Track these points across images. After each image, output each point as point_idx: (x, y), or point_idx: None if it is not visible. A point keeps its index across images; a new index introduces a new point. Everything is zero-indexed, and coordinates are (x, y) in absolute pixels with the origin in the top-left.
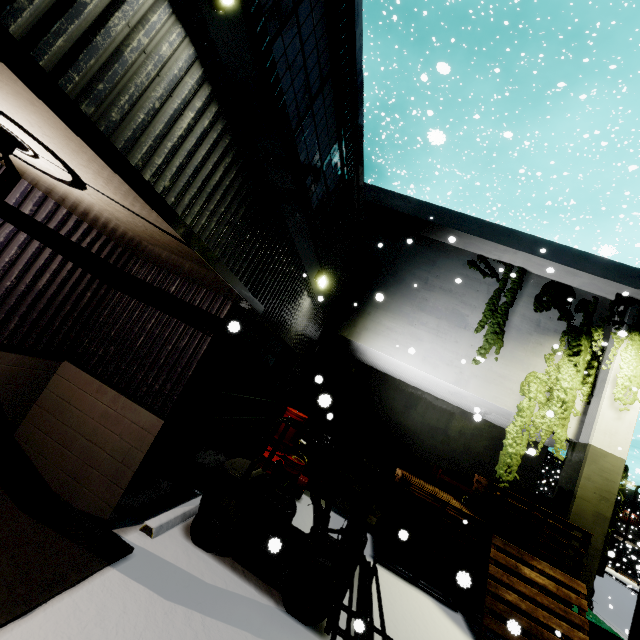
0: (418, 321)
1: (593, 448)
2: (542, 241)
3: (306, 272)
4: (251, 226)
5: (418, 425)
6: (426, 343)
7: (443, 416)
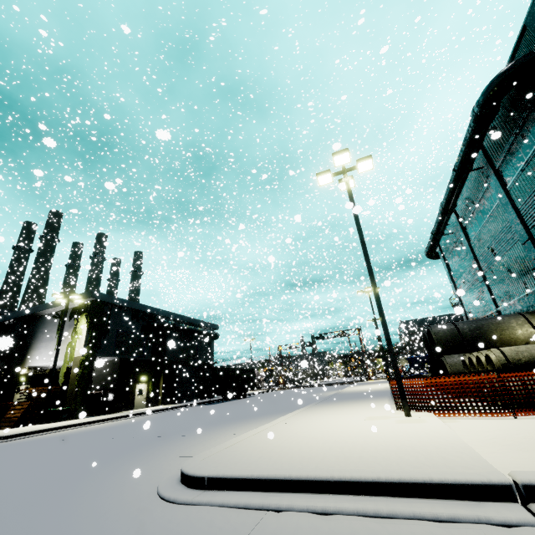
0: (41, 347)
1: (74, 358)
2: (57, 301)
3: None
4: None
5: None
6: (43, 353)
7: (95, 369)
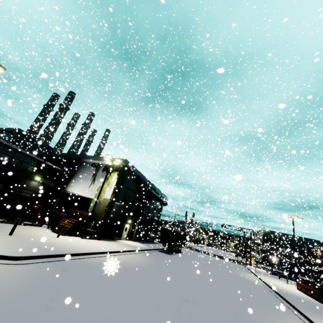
0: (80, 181)
1: (104, 198)
2: (99, 157)
3: (29, 177)
4: (2, 174)
5: (98, 209)
6: (80, 186)
7: None
